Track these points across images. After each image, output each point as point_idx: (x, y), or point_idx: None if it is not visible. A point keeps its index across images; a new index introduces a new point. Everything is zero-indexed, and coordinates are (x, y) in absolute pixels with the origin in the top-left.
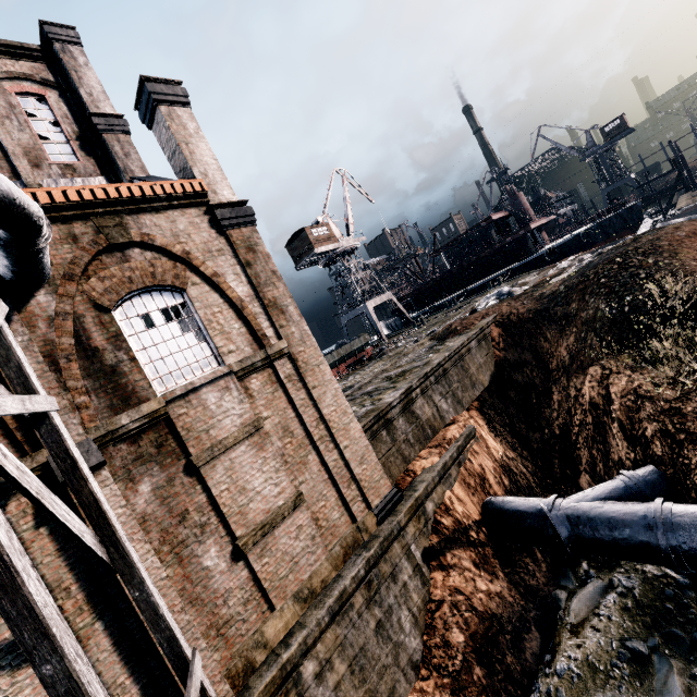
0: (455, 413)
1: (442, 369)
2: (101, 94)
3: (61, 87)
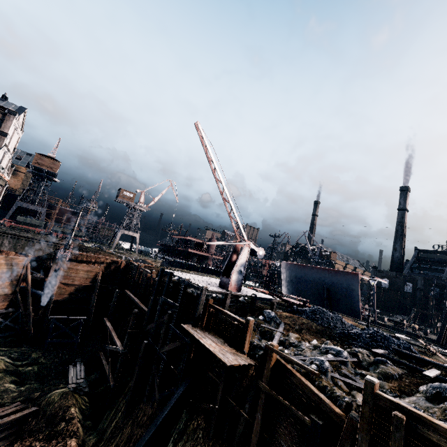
0: (9, 249)
1: (18, 237)
2: (9, 127)
3: (2, 121)
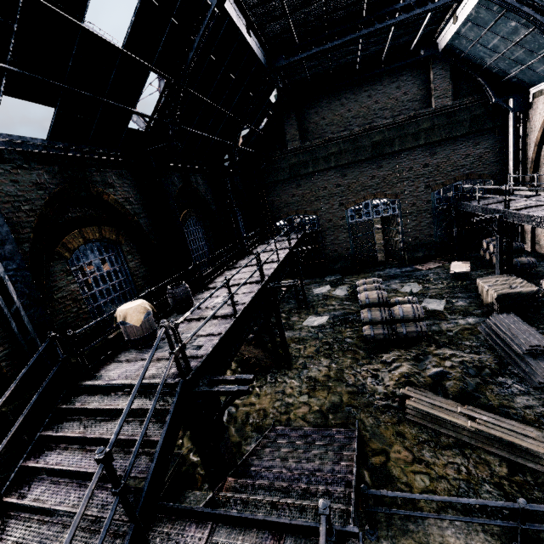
0: None
1: None
2: None
3: None
